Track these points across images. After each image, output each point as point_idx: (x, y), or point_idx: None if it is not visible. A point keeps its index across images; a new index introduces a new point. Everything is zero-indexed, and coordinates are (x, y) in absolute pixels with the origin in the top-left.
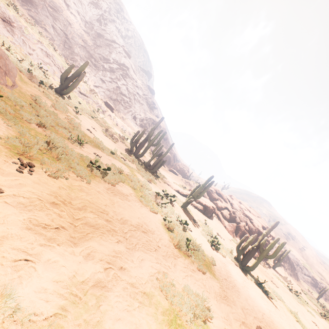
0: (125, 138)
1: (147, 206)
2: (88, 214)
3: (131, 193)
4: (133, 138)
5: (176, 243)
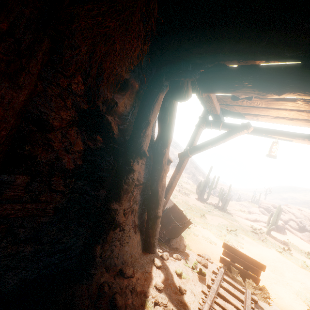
0: (177, 184)
1: (263, 245)
2: (267, 261)
3: (249, 239)
4: (197, 188)
5: (300, 266)
